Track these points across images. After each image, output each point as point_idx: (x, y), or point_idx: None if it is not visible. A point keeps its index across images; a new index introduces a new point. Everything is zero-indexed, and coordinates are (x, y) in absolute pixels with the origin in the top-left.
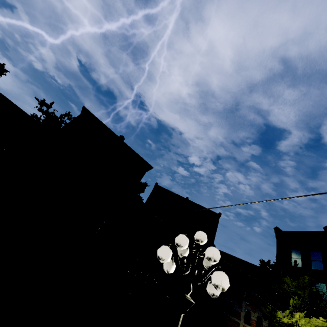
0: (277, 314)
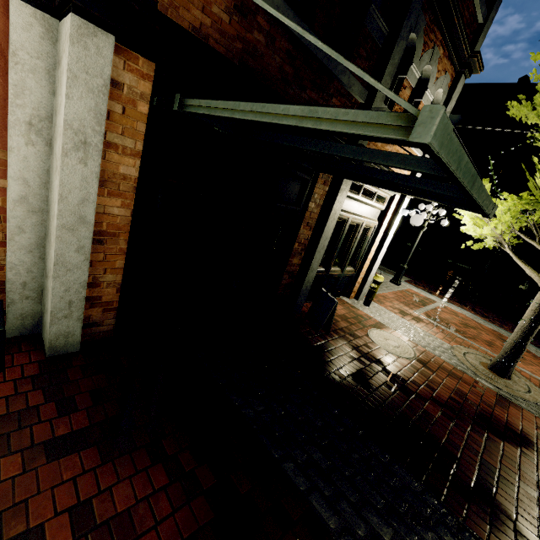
0: None
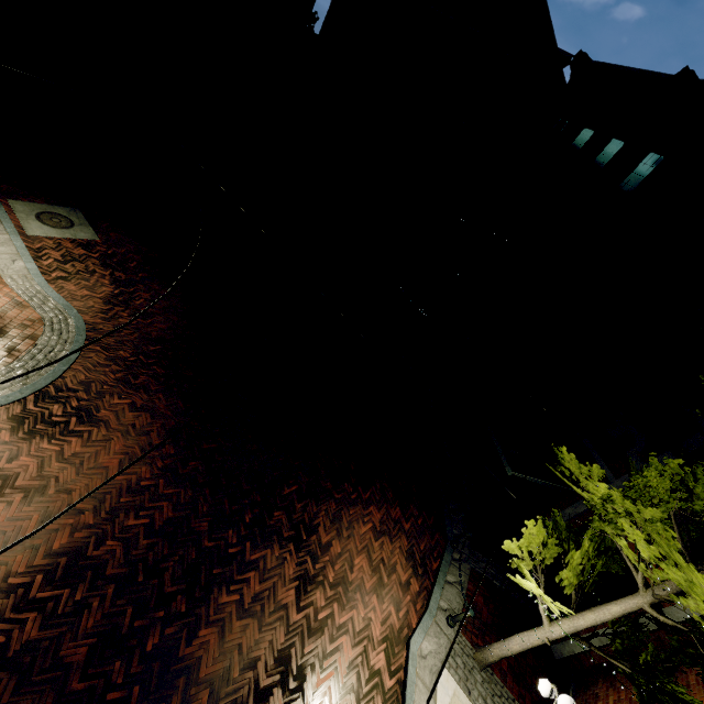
0: (560, 457)
